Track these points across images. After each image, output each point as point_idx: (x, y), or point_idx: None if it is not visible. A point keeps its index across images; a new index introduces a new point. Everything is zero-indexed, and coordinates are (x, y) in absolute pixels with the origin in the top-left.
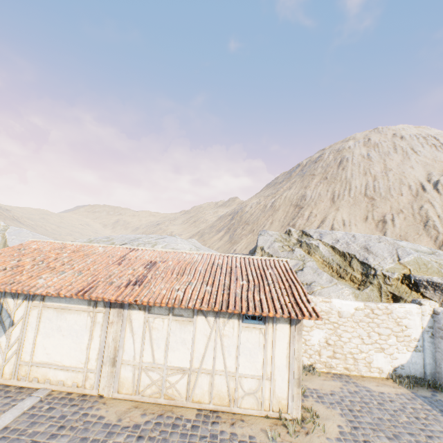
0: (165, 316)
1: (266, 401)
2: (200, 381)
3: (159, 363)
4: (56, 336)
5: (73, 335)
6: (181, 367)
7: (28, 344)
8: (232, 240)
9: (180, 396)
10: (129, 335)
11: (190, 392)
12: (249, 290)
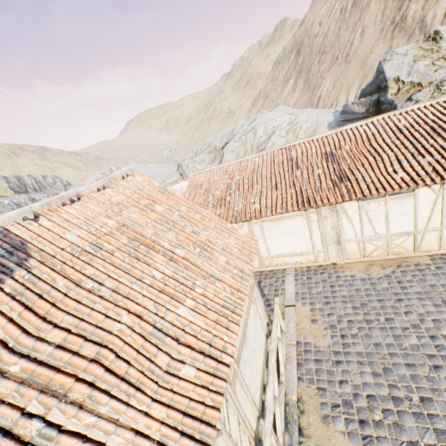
0: (380, 199)
1: None
2: (426, 237)
3: (381, 234)
4: (281, 237)
5: (294, 234)
6: (405, 232)
7: (262, 247)
8: (310, 86)
9: (407, 251)
10: (345, 222)
11: (417, 247)
12: None
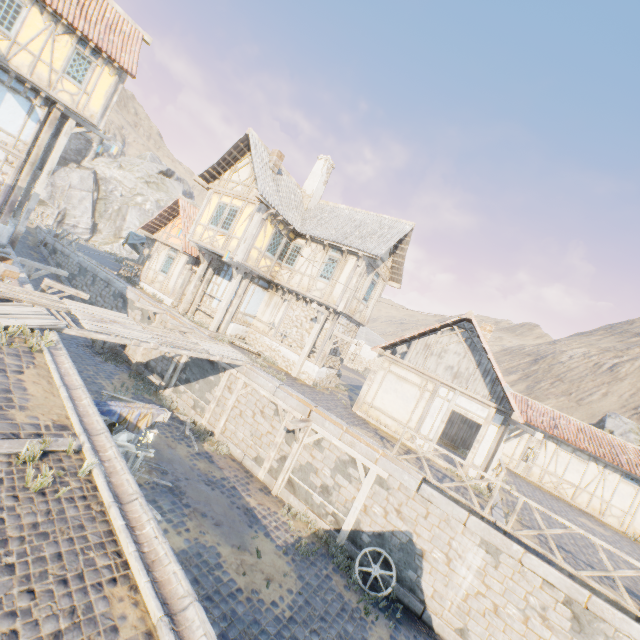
0: (569, 453)
1: (624, 525)
2: (582, 494)
3: (558, 474)
4: None
5: None
6: (572, 482)
7: None
8: (531, 393)
9: (567, 496)
10: (542, 452)
11: (574, 497)
12: (633, 463)
